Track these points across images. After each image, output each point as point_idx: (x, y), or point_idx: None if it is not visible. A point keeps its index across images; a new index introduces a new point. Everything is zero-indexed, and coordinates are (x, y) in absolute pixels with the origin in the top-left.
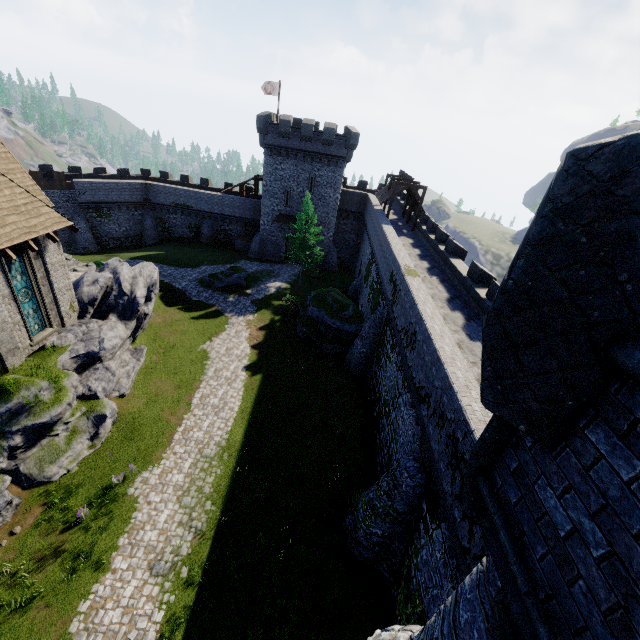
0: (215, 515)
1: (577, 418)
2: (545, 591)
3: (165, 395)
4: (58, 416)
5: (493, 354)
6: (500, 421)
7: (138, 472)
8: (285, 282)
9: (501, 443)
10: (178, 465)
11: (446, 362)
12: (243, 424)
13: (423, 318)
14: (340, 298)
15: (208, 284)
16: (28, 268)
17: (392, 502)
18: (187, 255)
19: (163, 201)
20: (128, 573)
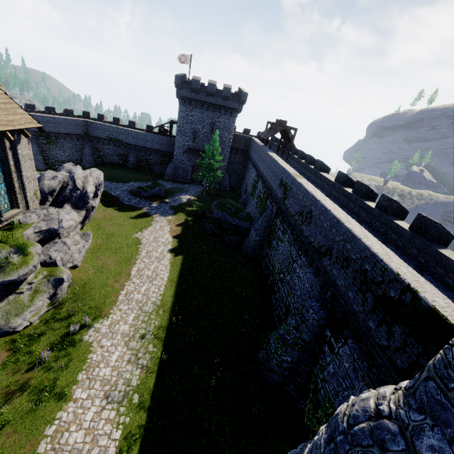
0: (157, 355)
1: None
2: None
3: (109, 268)
4: (25, 276)
5: None
6: None
7: (91, 324)
8: (193, 196)
9: None
10: (123, 318)
11: (345, 222)
12: (172, 289)
13: (318, 199)
14: (237, 204)
15: (136, 194)
16: (3, 155)
17: (300, 334)
18: (118, 174)
19: (99, 135)
20: (88, 401)
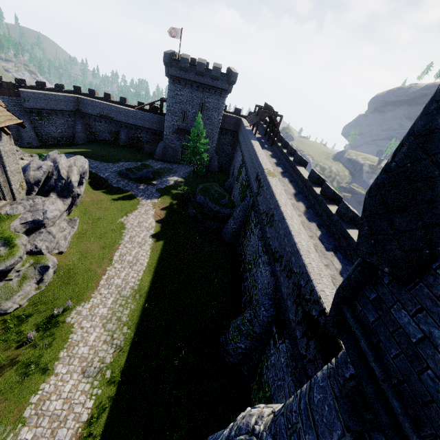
0: (130, 336)
1: (431, 262)
2: (397, 378)
3: (93, 253)
4: (12, 266)
5: (371, 217)
6: (364, 266)
7: (73, 307)
8: (181, 177)
9: (363, 282)
10: (103, 302)
11: (295, 235)
12: (150, 274)
13: (279, 205)
14: (219, 190)
15: (125, 175)
16: None
17: (253, 327)
18: (109, 153)
19: (91, 112)
20: (67, 376)
